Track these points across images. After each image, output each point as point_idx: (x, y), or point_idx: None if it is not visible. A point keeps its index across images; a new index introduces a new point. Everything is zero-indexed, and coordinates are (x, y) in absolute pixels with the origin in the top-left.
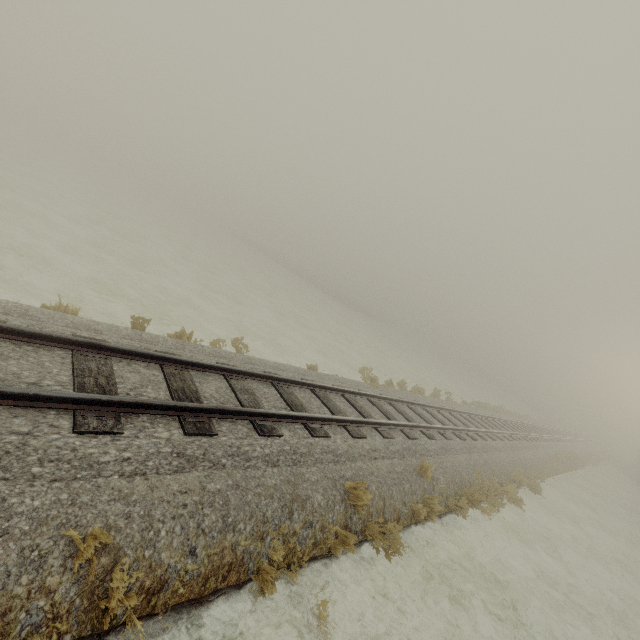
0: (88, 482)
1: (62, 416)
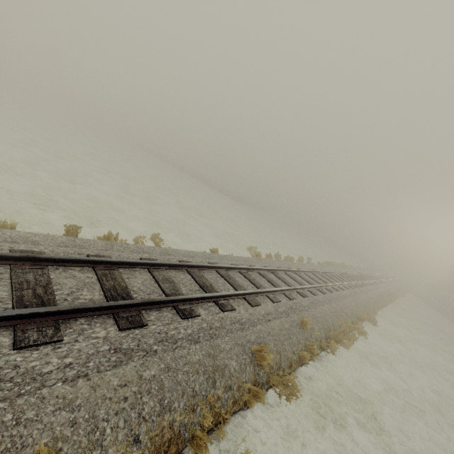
0: (32, 396)
1: (2, 333)
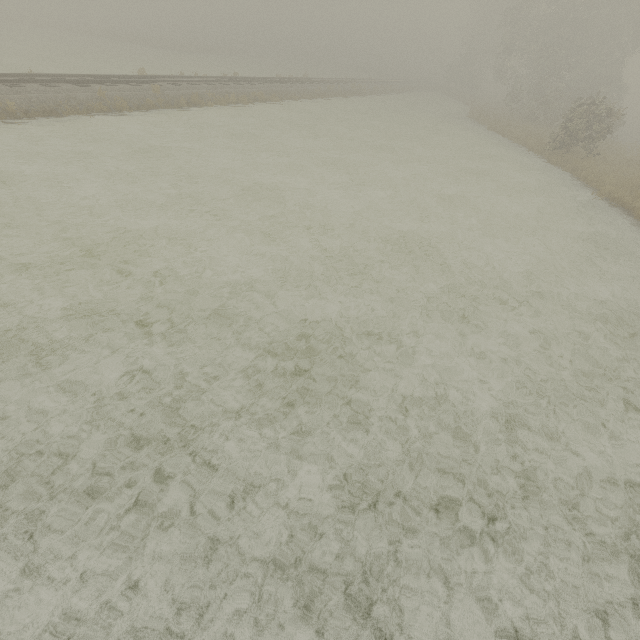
0: None
1: None
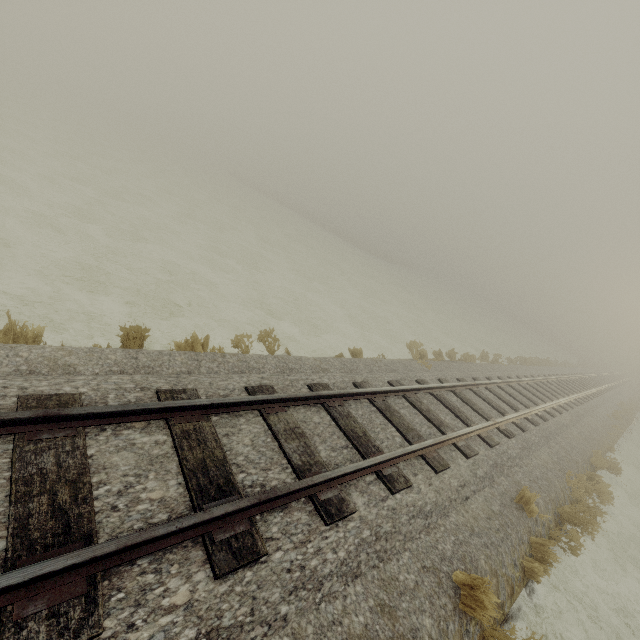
0: None
1: None
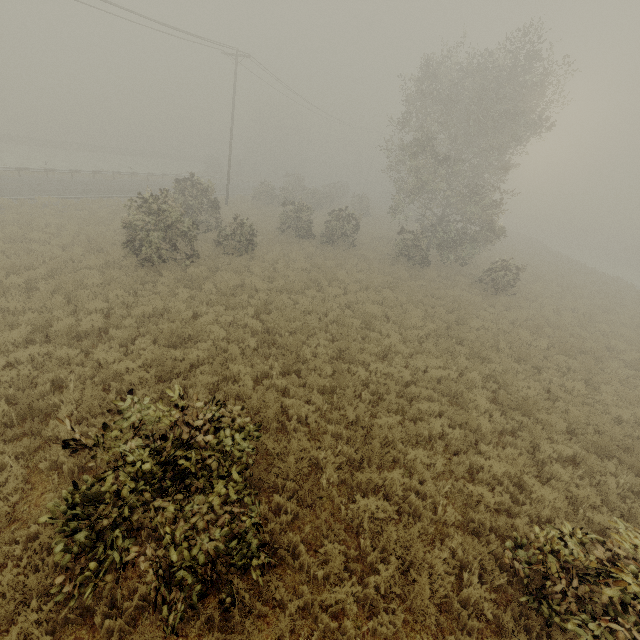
0: None
1: None
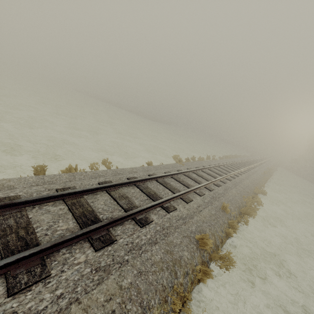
0: None
1: None
